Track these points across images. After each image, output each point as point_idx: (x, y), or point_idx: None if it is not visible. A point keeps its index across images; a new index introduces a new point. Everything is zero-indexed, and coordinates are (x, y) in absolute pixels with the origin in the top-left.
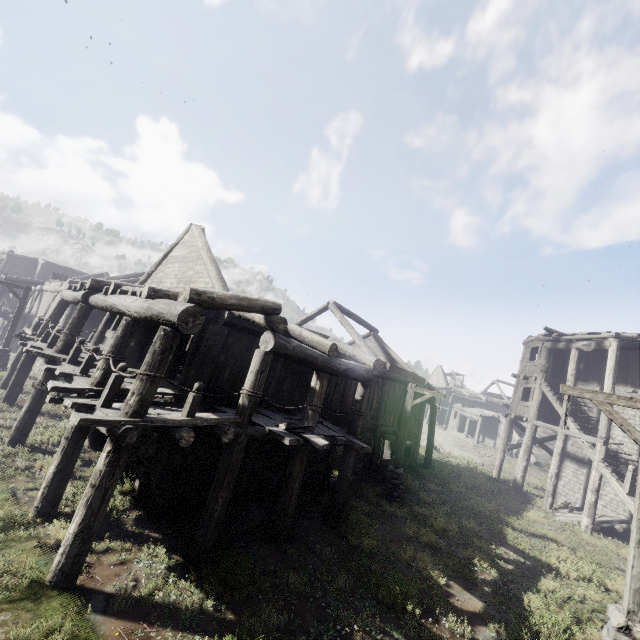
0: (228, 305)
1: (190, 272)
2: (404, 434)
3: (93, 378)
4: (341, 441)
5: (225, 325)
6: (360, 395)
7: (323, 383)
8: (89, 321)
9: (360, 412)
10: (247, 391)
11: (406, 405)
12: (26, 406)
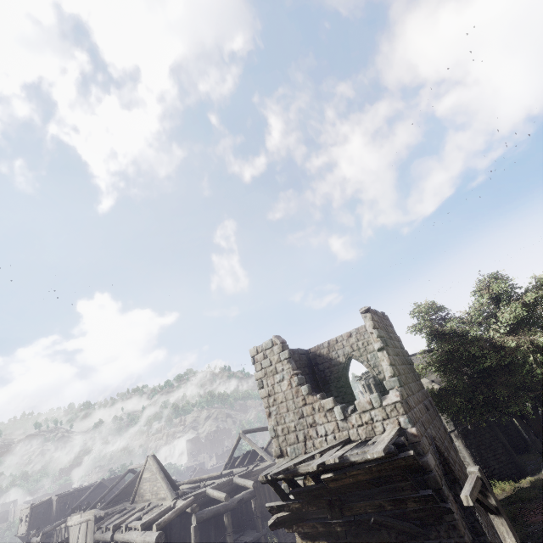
0: (172, 518)
1: (155, 488)
2: None
3: None
4: (250, 541)
5: (178, 516)
6: (254, 507)
7: (228, 518)
8: None
9: (257, 516)
10: None
11: None
12: None
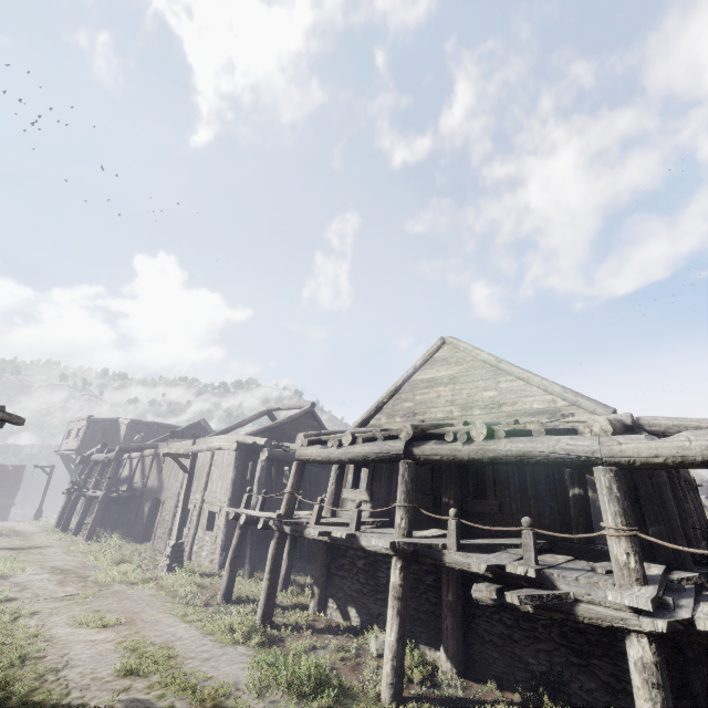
0: None
1: (488, 393)
2: None
3: (631, 571)
4: None
5: None
6: None
7: None
8: (252, 482)
9: None
10: None
11: None
12: (395, 630)
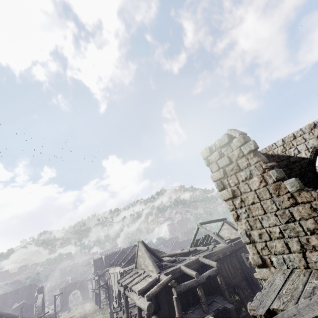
0: (157, 291)
1: (146, 262)
2: (254, 278)
3: None
4: (221, 309)
5: None
6: (219, 281)
7: (201, 291)
8: None
9: (223, 289)
10: (177, 315)
11: (246, 264)
12: None
